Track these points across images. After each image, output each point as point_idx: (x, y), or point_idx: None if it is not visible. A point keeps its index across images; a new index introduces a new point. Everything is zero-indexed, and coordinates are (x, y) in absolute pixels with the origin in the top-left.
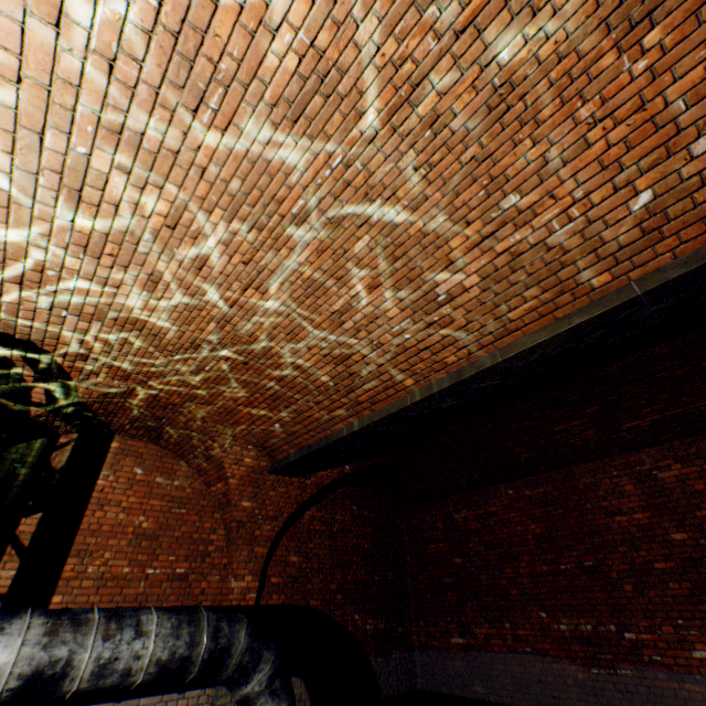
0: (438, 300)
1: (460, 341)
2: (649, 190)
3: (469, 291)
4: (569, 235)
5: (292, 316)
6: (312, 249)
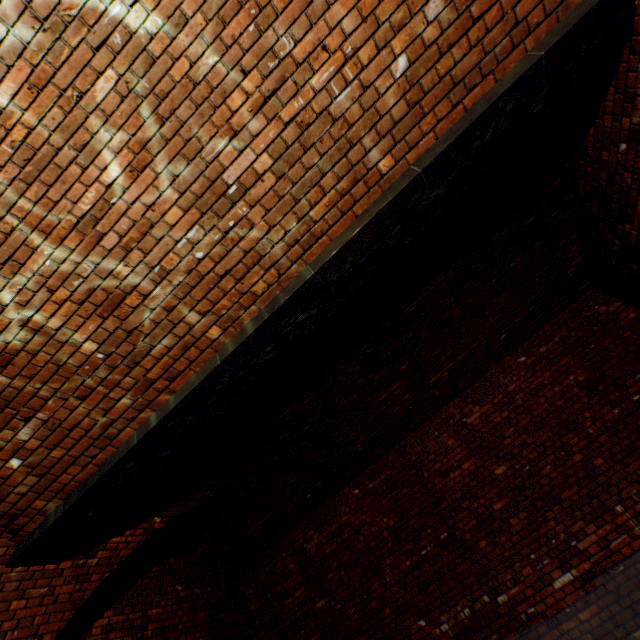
0: (230, 194)
1: (266, 257)
2: (404, 55)
3: (263, 180)
4: (350, 104)
5: (7, 222)
6: (20, 80)
